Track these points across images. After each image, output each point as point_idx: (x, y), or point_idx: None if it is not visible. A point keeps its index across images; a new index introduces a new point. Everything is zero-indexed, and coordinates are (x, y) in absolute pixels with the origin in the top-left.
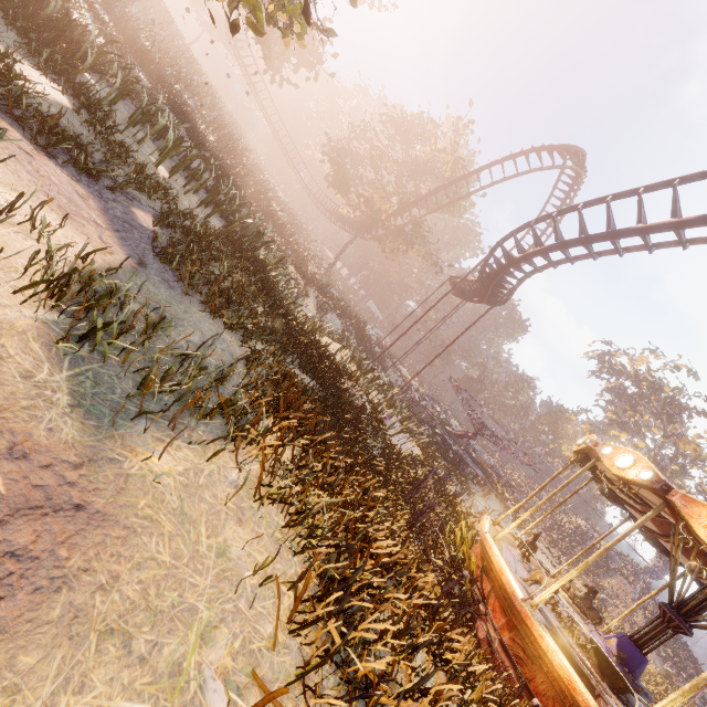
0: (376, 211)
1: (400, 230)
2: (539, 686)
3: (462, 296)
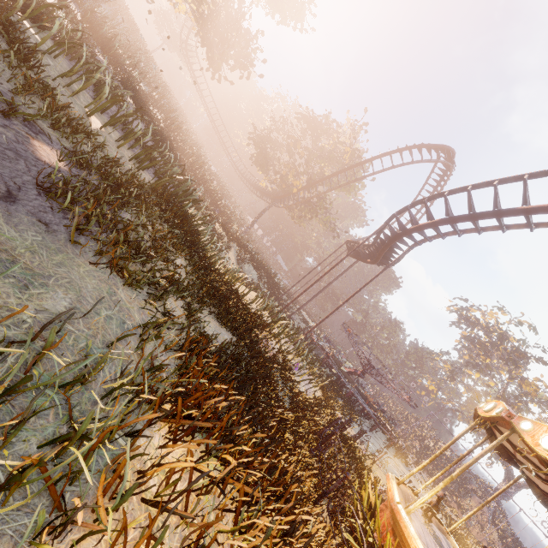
0: (289, 186)
1: (307, 201)
2: None
3: (357, 257)
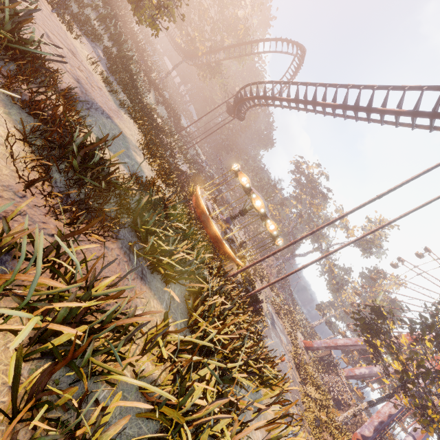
0: (196, 48)
1: (208, 65)
2: (198, 212)
3: (228, 113)
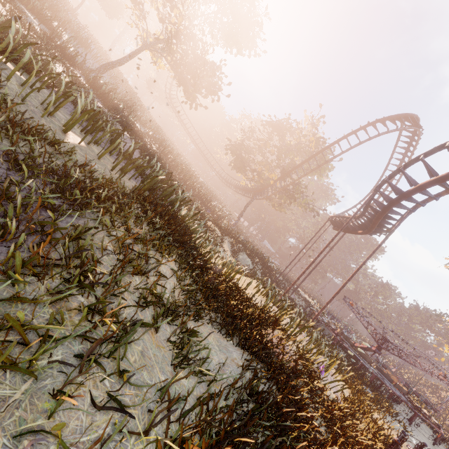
0: (265, 179)
1: (284, 189)
2: None
3: (345, 230)
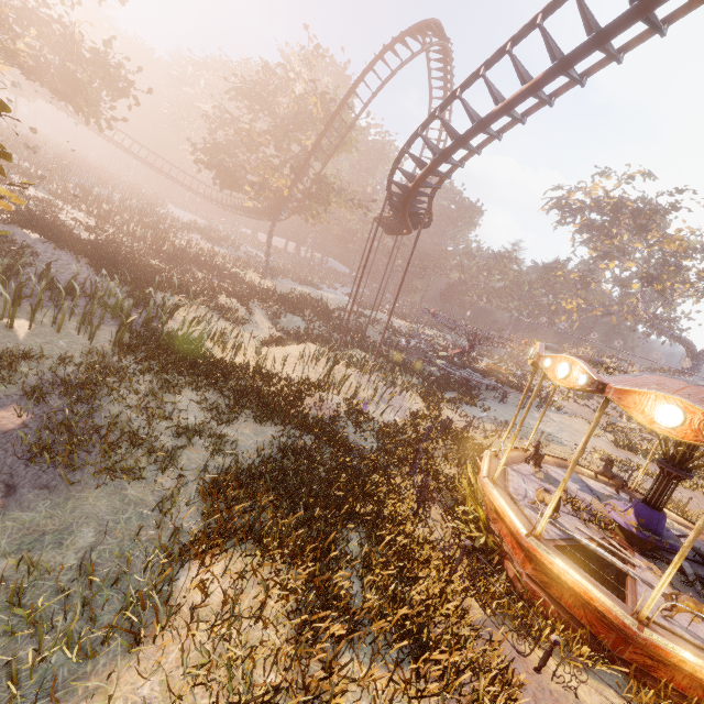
0: (276, 190)
1: (308, 195)
2: (568, 600)
3: (393, 233)
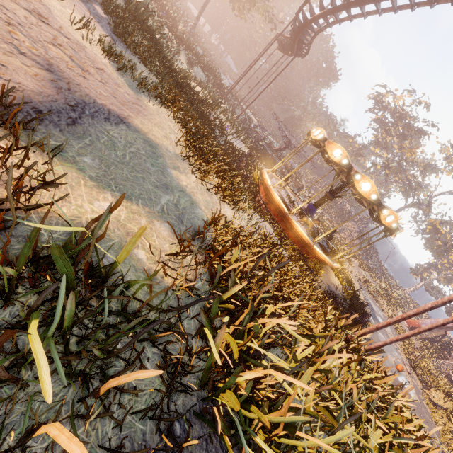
0: None
1: None
2: (271, 209)
3: (282, 51)
